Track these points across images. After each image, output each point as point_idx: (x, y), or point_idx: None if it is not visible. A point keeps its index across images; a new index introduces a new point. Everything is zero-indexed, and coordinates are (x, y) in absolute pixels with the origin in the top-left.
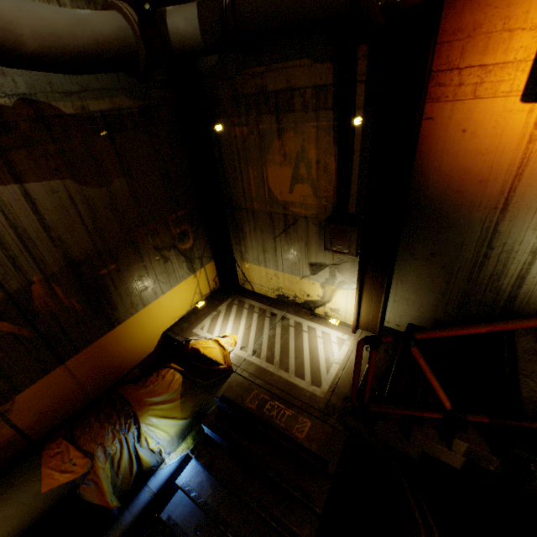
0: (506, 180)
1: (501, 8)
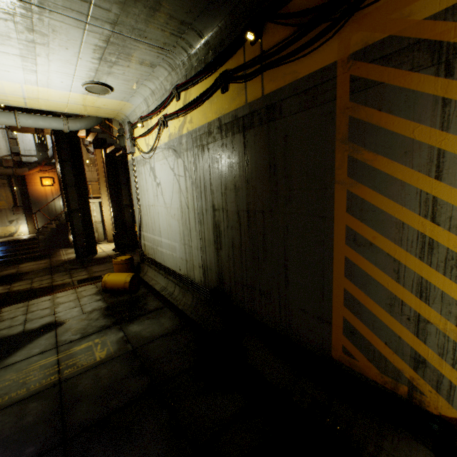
0: (46, 196)
1: (34, 177)
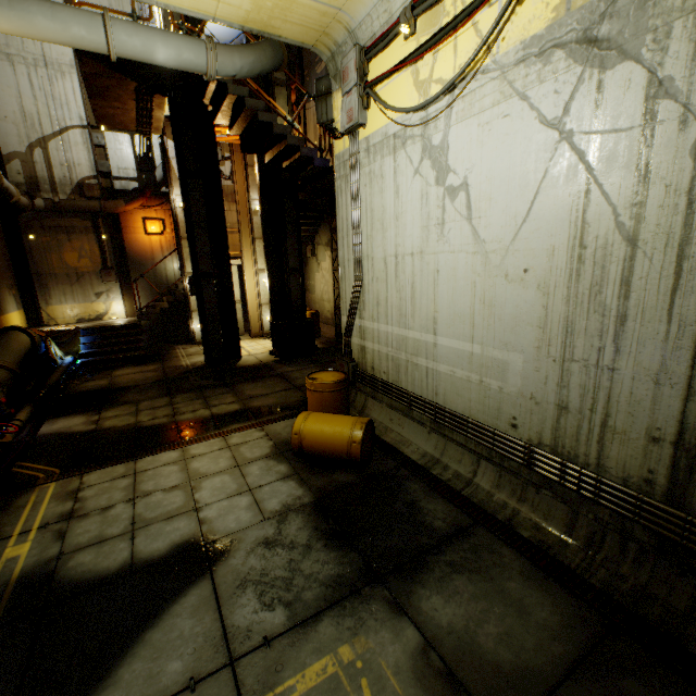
0: (151, 252)
1: (133, 218)
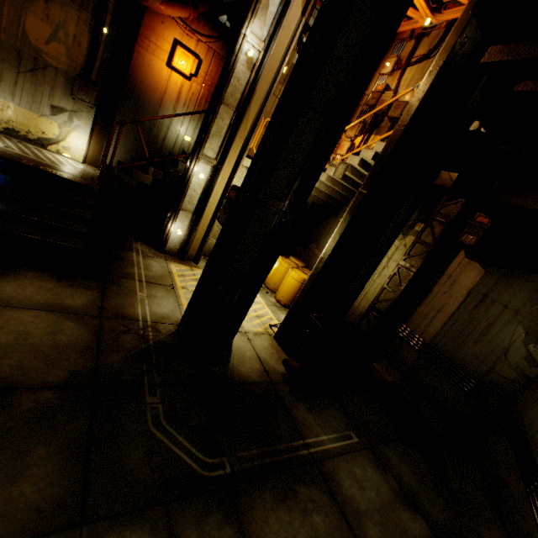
0: (161, 94)
1: (162, 30)
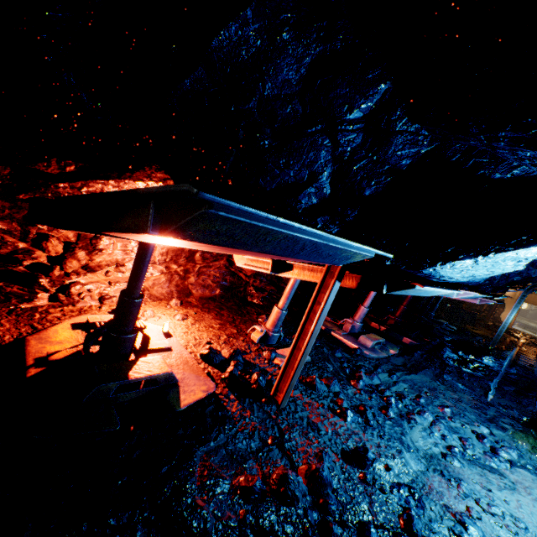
0: None
1: None
